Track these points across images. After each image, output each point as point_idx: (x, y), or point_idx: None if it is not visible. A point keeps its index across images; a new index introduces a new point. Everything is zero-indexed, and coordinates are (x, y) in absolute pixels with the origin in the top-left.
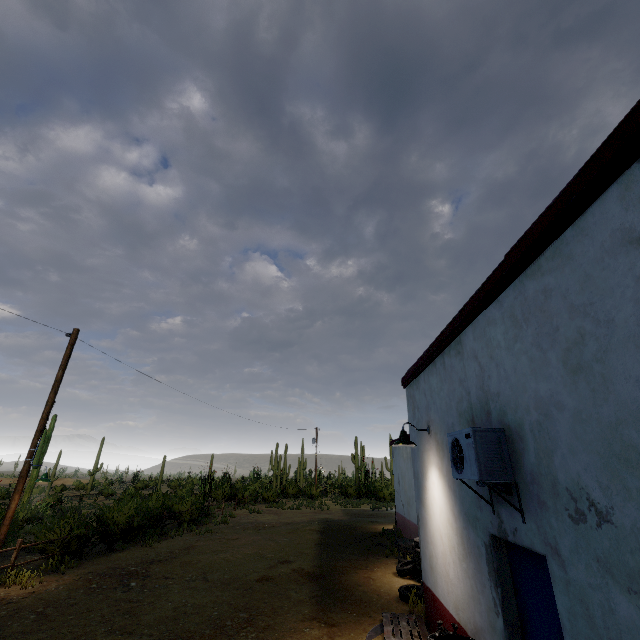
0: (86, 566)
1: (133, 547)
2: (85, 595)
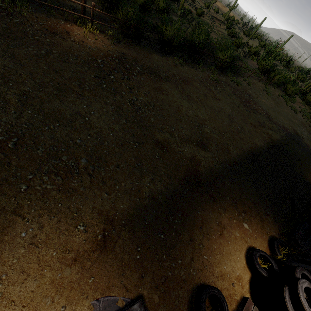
0: (131, 49)
1: (171, 58)
2: (84, 62)
